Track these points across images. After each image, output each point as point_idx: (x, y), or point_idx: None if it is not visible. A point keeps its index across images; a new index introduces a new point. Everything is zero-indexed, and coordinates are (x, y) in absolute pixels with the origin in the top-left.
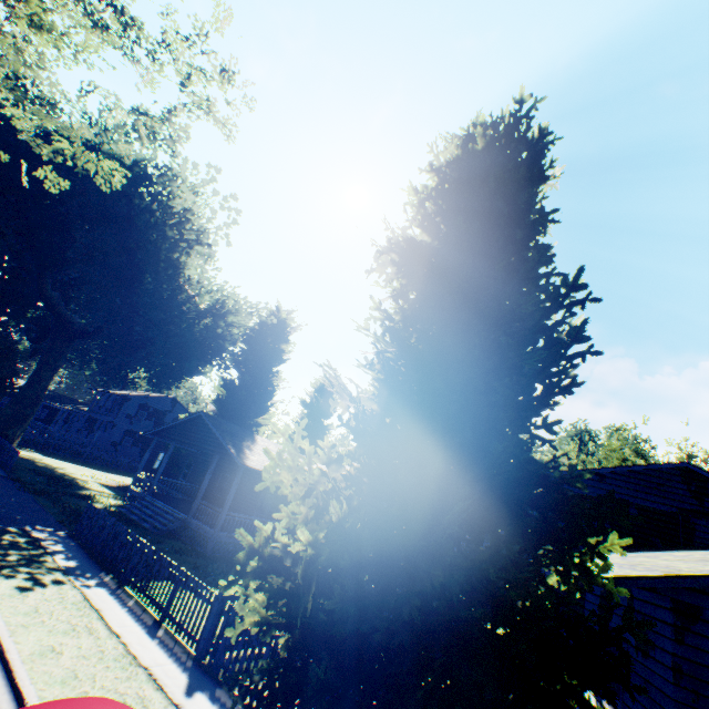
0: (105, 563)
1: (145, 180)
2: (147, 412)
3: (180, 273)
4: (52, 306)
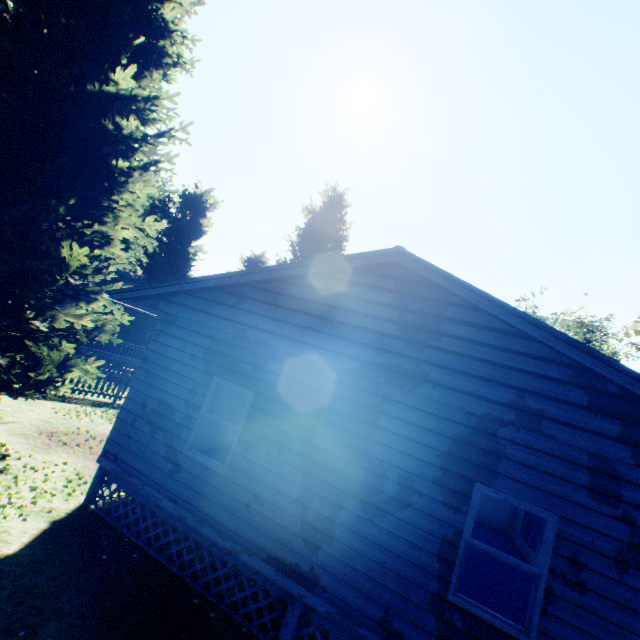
0: None
1: None
2: None
3: None
4: None
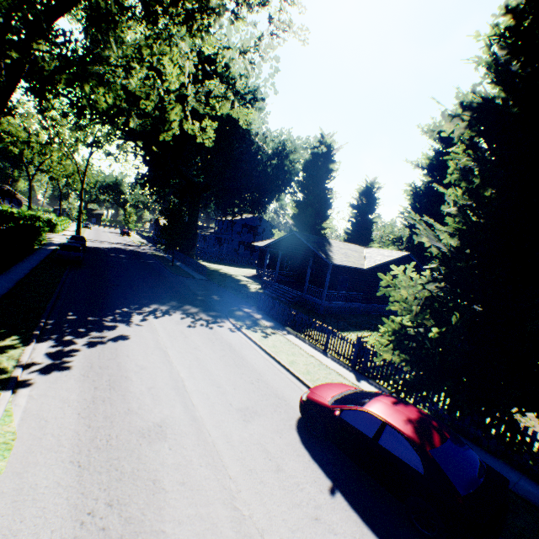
0: (282, 322)
1: (210, 63)
2: (247, 229)
3: (248, 130)
4: (185, 177)
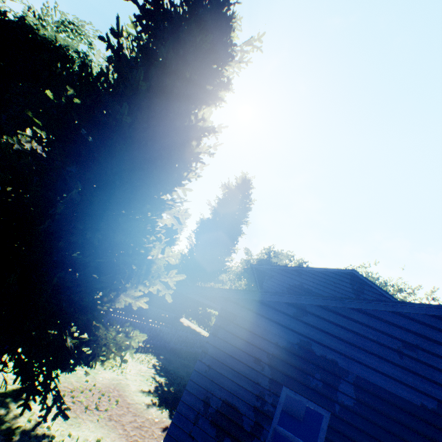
0: None
1: (66, 58)
2: None
3: None
4: (4, 134)
